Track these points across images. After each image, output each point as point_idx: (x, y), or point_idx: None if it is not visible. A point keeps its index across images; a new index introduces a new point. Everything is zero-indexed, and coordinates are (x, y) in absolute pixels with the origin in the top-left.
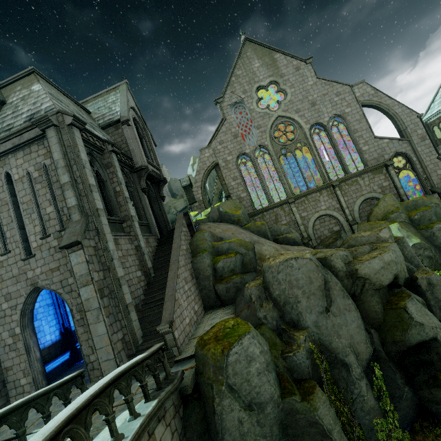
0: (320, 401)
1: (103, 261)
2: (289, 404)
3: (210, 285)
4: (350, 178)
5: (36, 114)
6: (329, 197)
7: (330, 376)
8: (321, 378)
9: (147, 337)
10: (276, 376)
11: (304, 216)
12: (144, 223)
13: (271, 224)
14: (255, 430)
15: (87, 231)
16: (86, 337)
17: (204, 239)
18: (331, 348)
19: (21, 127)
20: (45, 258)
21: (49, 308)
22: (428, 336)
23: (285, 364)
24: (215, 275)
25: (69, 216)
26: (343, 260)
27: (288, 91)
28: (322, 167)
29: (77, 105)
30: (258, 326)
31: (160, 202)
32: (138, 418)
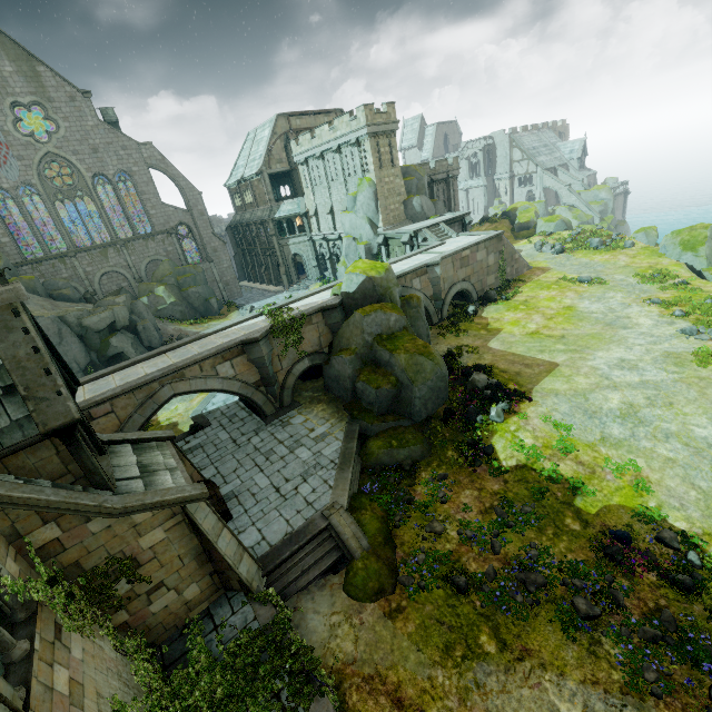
0: None
1: None
2: None
3: None
4: (137, 239)
5: None
6: (117, 255)
7: None
8: None
9: None
10: None
11: (90, 270)
12: None
13: (50, 277)
14: None
15: None
16: None
17: None
18: None
19: None
20: None
21: None
22: (119, 351)
23: None
24: None
25: None
26: (77, 317)
27: (61, 124)
28: (109, 224)
29: None
30: None
31: None
32: None
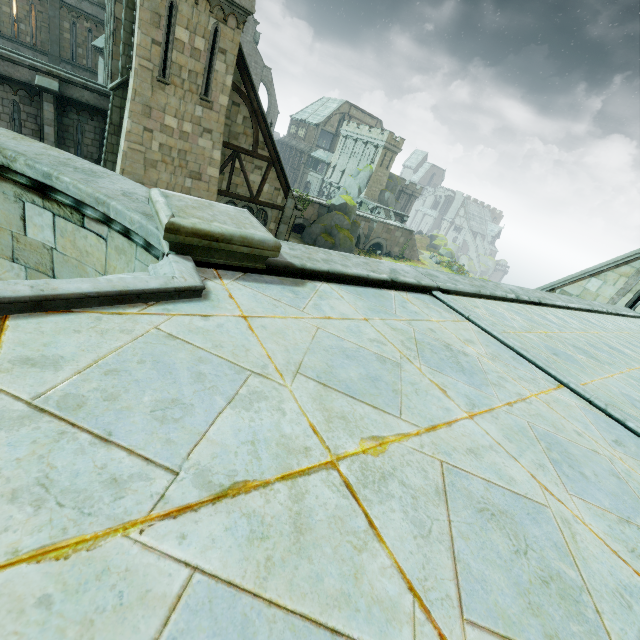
0: None
1: None
2: None
3: None
4: None
5: None
6: None
7: None
8: None
9: None
10: None
11: None
12: None
13: None
14: None
15: None
16: None
17: None
18: None
19: None
20: None
21: None
22: None
23: None
24: None
25: None
26: None
27: None
28: None
29: None
30: None
31: None
32: None
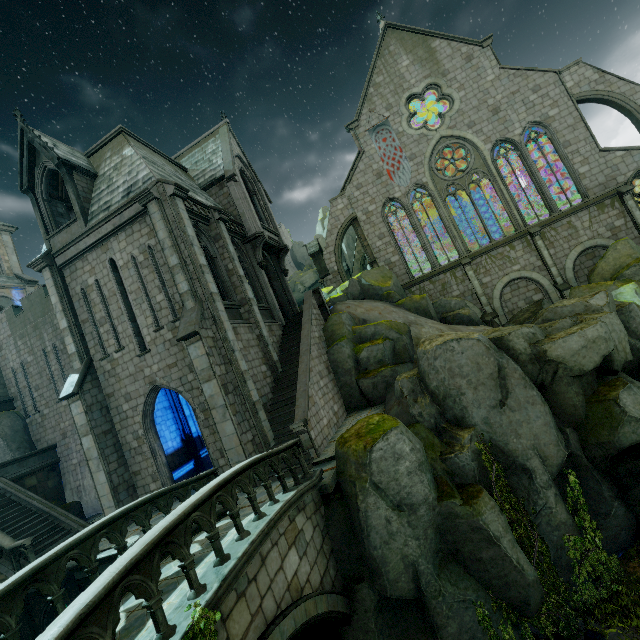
0: (487, 506)
1: (223, 353)
2: (447, 508)
3: (352, 381)
4: (558, 220)
5: (134, 187)
6: (525, 251)
7: (504, 483)
8: (492, 485)
9: (280, 439)
10: (433, 479)
11: (487, 282)
12: (264, 307)
13: (437, 298)
14: (405, 531)
15: (203, 320)
16: (213, 439)
17: (342, 323)
18: (507, 450)
19: (120, 205)
20: (161, 353)
21: (167, 411)
22: None
23: (445, 467)
24: (358, 368)
25: (182, 304)
26: (527, 339)
27: (455, 96)
28: (513, 207)
29: (172, 164)
30: (411, 424)
31: (282, 278)
32: (278, 503)
